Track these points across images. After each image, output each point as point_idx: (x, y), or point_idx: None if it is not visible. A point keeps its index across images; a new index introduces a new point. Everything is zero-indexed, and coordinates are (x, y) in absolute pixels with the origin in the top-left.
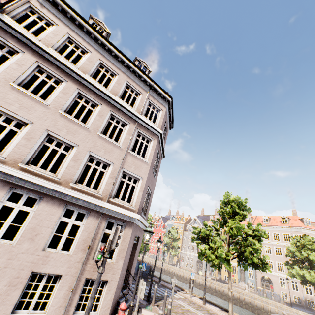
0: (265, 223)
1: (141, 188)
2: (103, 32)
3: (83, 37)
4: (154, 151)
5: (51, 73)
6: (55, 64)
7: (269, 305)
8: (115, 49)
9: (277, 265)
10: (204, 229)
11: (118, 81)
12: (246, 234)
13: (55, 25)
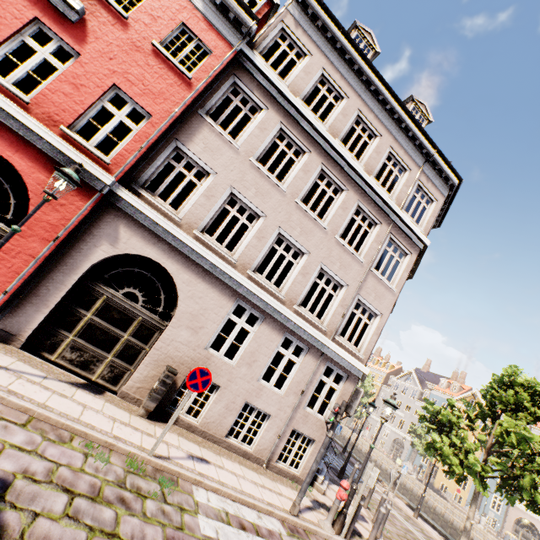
0: None
1: (378, 330)
2: (368, 52)
3: (342, 71)
4: (407, 273)
5: (293, 139)
6: (300, 124)
7: None
8: (387, 90)
9: None
10: (450, 412)
11: (378, 148)
12: (535, 452)
13: (308, 55)
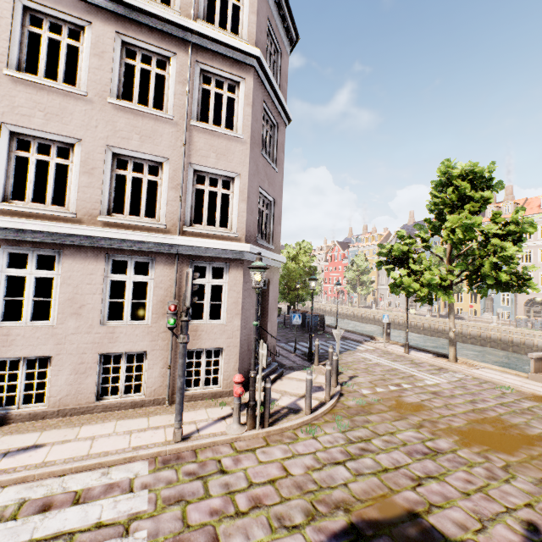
0: None
1: (242, 195)
2: None
3: None
4: (251, 108)
5: None
6: None
7: (536, 339)
8: None
9: None
10: (398, 244)
11: None
12: (487, 235)
13: None
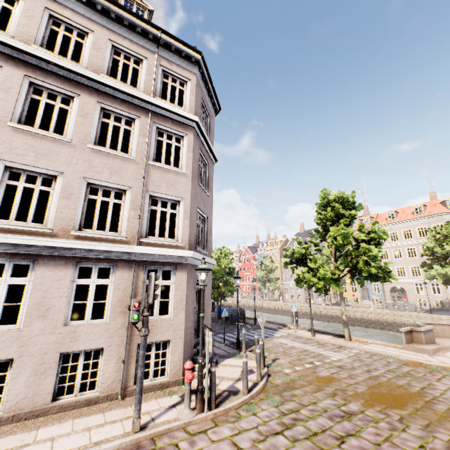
0: (391, 220)
1: (186, 214)
2: None
3: None
4: (192, 153)
5: None
6: None
7: (402, 318)
8: None
9: (411, 270)
10: (298, 248)
11: (96, 44)
12: (358, 240)
13: None
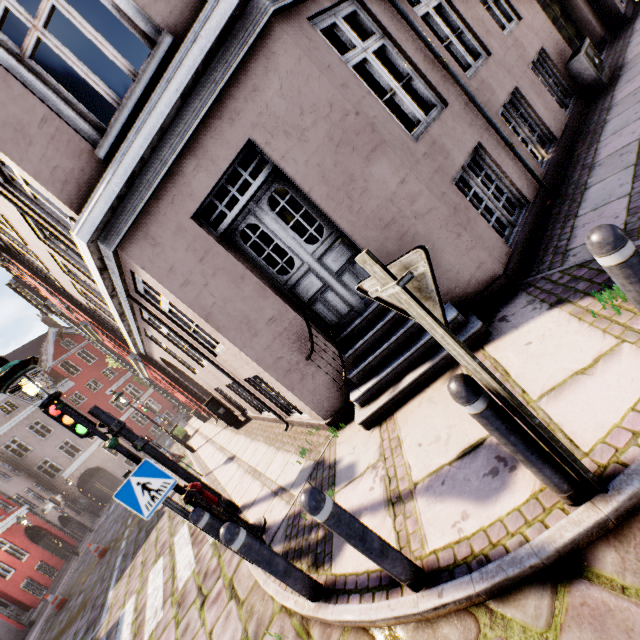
0: None
1: None
2: None
3: None
4: None
5: None
6: None
7: None
8: None
9: None
10: None
11: None
12: None
13: None
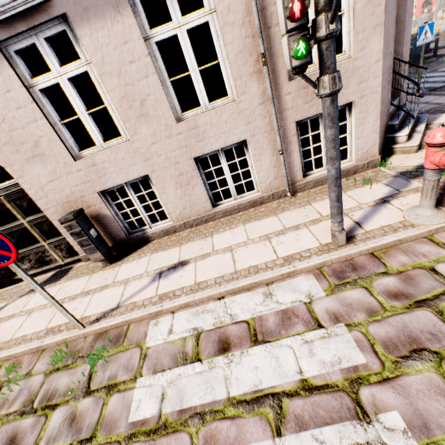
0: None
1: None
2: None
3: None
4: None
5: None
6: None
7: None
8: None
9: None
10: None
11: None
12: None
13: None
